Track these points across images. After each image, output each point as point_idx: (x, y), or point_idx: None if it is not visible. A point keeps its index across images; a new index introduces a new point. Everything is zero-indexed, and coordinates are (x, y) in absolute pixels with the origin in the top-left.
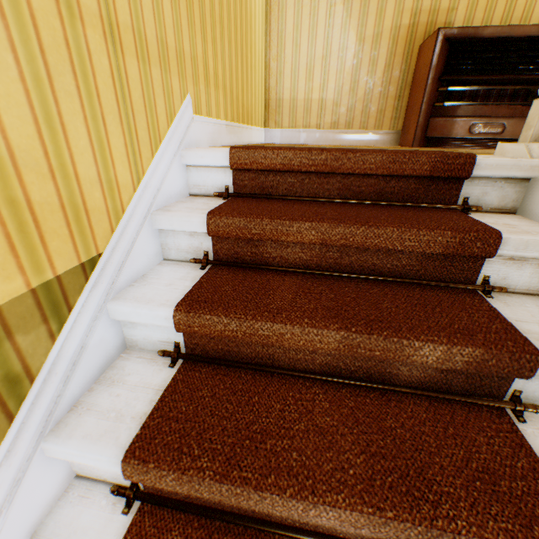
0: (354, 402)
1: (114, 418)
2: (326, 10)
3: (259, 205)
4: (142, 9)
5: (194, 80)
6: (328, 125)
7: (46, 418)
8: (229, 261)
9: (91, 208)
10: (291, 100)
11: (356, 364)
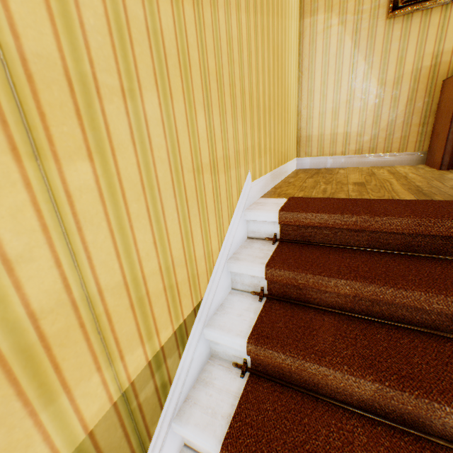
0: (389, 442)
1: (211, 414)
2: (349, 67)
3: (301, 253)
4: (228, 142)
5: (252, 160)
6: (353, 152)
7: (175, 406)
8: (279, 296)
9: (199, 273)
10: (319, 135)
11: (390, 407)
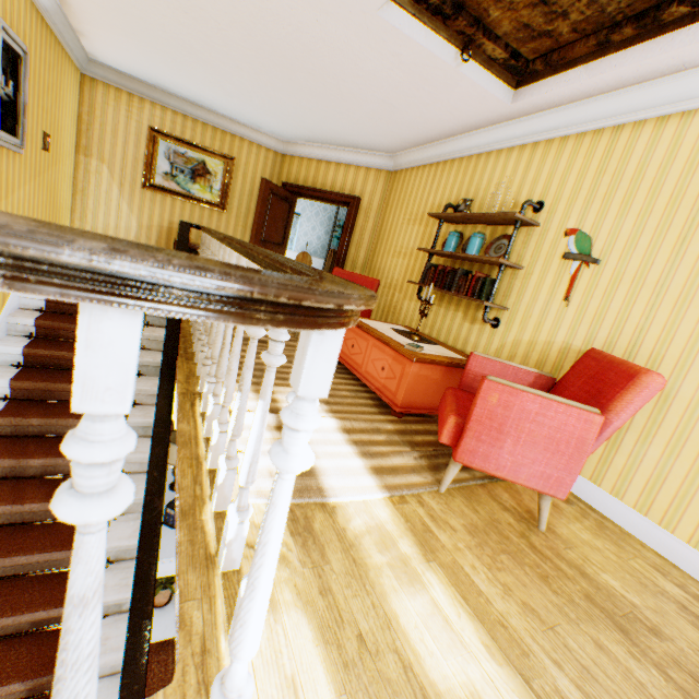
0: None
1: (2, 376)
2: (117, 205)
3: (60, 317)
4: None
5: None
6: None
7: None
8: (44, 337)
9: None
10: None
11: None
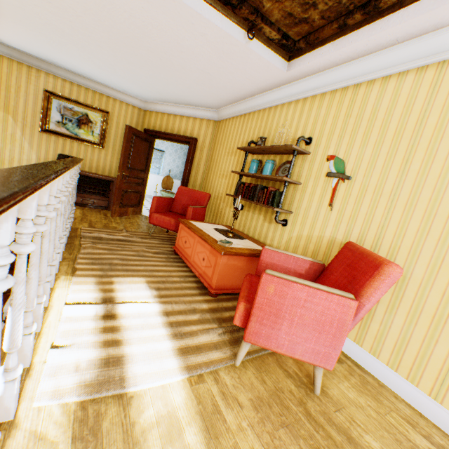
0: None
1: None
2: (20, 144)
3: None
4: None
5: None
6: None
7: None
8: None
9: None
10: None
11: None
